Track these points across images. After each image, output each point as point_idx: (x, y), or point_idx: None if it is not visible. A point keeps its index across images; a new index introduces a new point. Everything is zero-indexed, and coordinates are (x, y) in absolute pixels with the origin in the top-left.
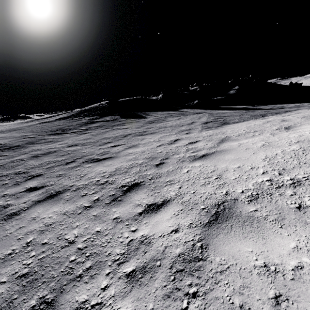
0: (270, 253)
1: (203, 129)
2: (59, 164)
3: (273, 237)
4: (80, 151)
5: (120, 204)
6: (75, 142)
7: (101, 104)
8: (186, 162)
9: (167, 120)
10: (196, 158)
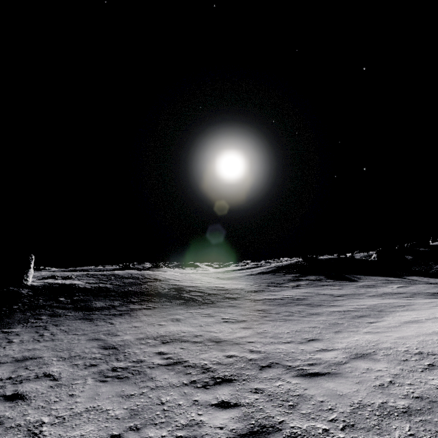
0: (421, 325)
1: (426, 298)
2: (301, 304)
3: (426, 324)
4: (308, 299)
5: (358, 319)
6: (297, 293)
7: (298, 261)
8: (399, 311)
9: (386, 287)
10: (407, 310)
